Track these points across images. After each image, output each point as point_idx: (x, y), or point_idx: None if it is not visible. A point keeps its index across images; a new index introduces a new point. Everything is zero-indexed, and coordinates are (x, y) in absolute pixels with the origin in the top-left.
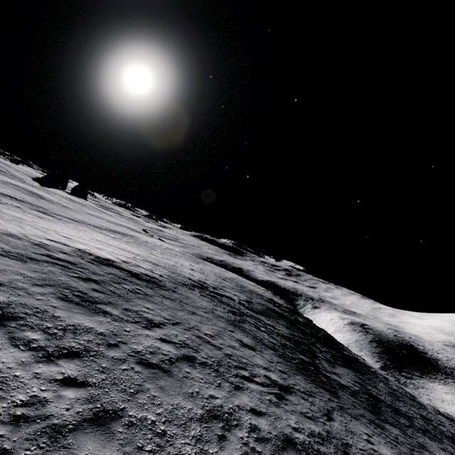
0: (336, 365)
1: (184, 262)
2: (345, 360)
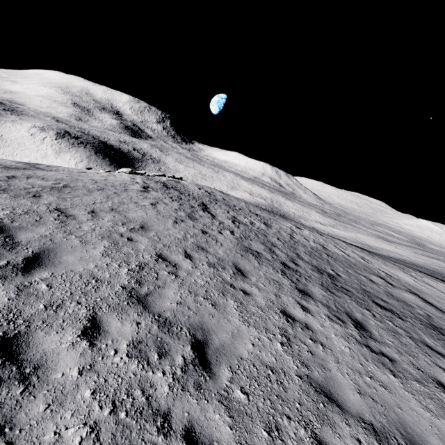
0: None
1: (306, 233)
2: None
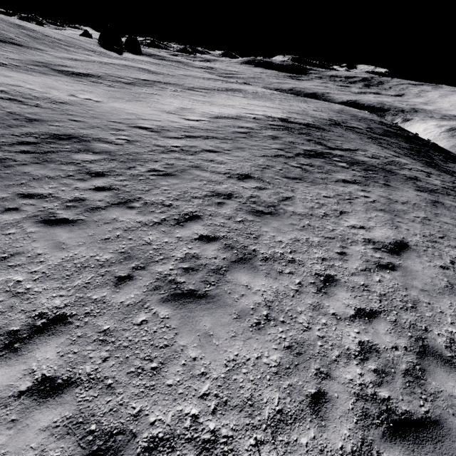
0: (448, 162)
1: (301, 105)
2: (453, 159)
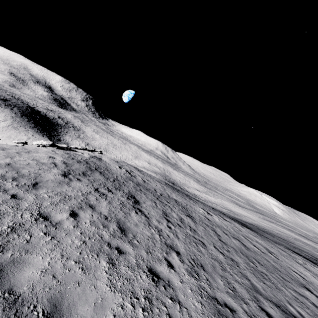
0: None
1: (217, 220)
2: None
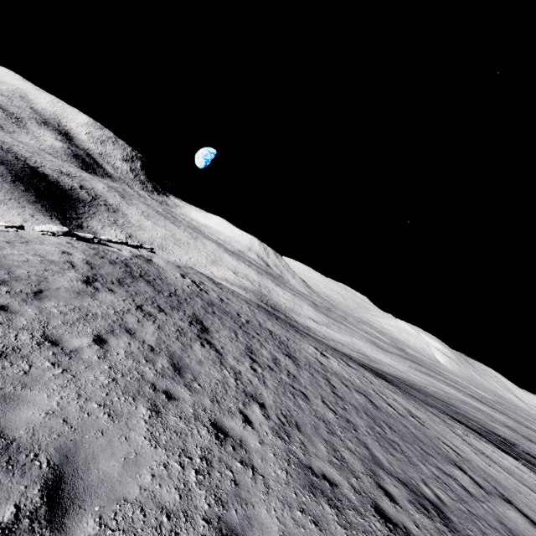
0: None
1: (336, 365)
2: None
